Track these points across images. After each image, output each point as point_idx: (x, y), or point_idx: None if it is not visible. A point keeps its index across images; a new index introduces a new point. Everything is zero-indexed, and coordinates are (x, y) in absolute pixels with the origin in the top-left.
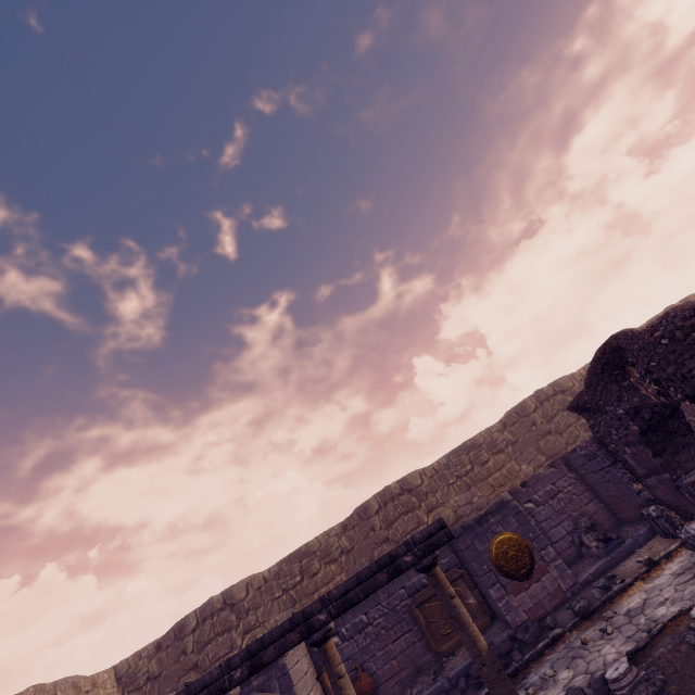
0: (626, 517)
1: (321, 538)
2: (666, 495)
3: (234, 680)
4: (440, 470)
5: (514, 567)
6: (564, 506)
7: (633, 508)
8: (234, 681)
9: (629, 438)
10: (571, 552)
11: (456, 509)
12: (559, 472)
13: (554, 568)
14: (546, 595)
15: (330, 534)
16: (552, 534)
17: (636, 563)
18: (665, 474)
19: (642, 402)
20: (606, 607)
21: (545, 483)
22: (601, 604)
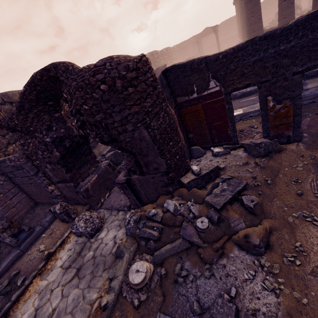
0: (41, 201)
1: None
2: (68, 193)
3: None
4: None
5: None
6: None
7: (46, 198)
8: None
9: (51, 159)
10: None
11: None
12: None
13: None
14: None
15: None
16: None
17: (39, 252)
18: (71, 183)
19: (67, 133)
20: None
21: None
22: None
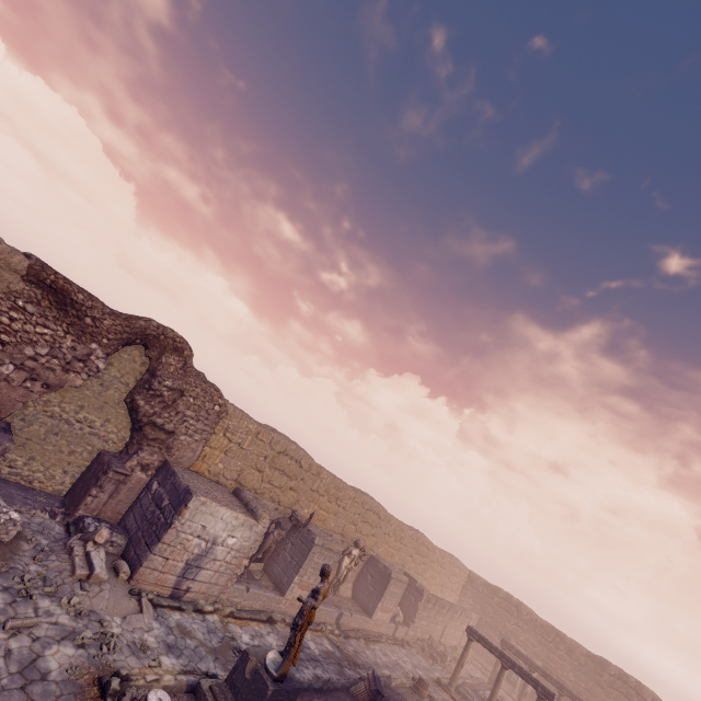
0: None
1: (573, 643)
2: None
3: (538, 671)
4: None
5: None
6: None
7: None
8: (537, 671)
9: None
10: None
11: None
12: None
13: None
14: None
15: (578, 648)
16: None
17: None
18: None
19: None
20: None
21: None
22: None
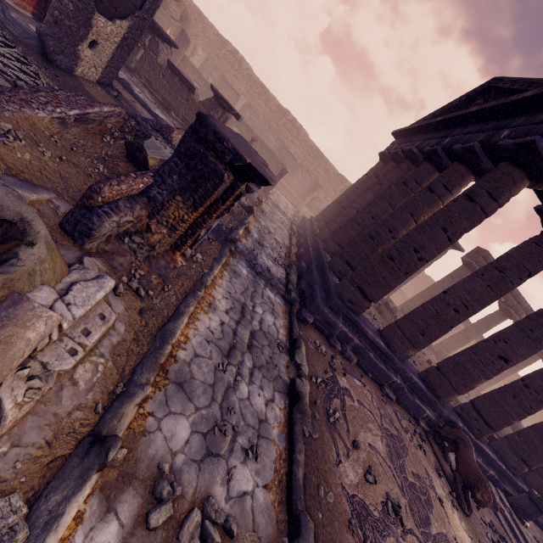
0: None
1: None
2: None
3: None
4: (187, 3)
5: None
6: None
7: None
8: None
9: None
10: None
11: None
12: None
13: None
14: None
15: None
16: None
17: None
18: None
19: None
20: None
21: None
22: None
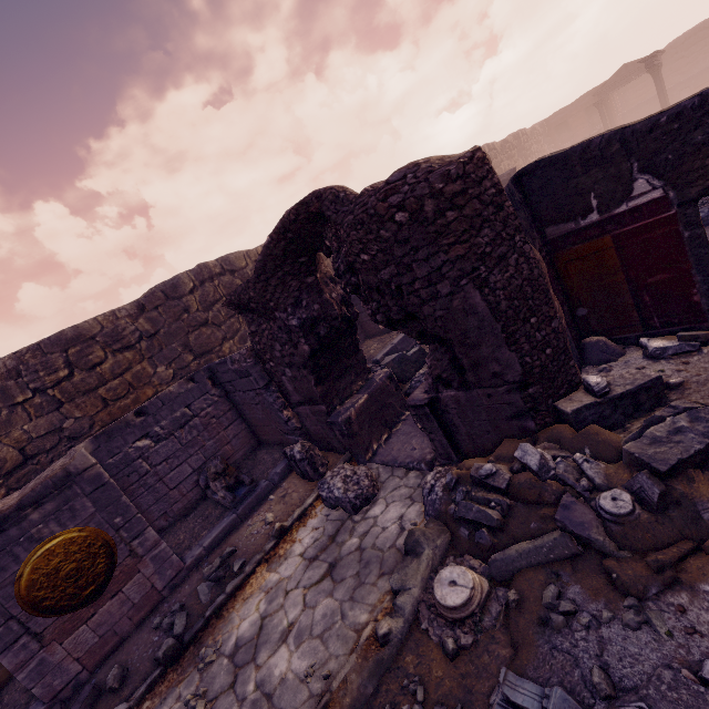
0: (267, 439)
1: None
2: (315, 426)
3: None
4: None
5: (69, 592)
6: (196, 436)
7: (277, 434)
8: None
9: (295, 358)
10: (194, 494)
11: (25, 445)
12: (200, 389)
13: (150, 561)
14: (128, 610)
15: None
16: (171, 478)
17: (266, 524)
18: (322, 405)
19: (323, 311)
20: (210, 629)
21: (176, 407)
22: (203, 625)
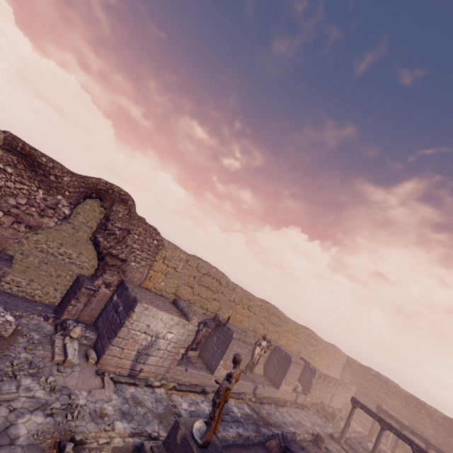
0: None
1: (432, 409)
2: None
3: (407, 430)
4: None
5: None
6: None
7: None
8: (407, 430)
9: None
10: None
11: None
12: None
13: None
14: None
15: (436, 412)
16: None
17: None
18: None
19: None
20: None
21: None
22: None
